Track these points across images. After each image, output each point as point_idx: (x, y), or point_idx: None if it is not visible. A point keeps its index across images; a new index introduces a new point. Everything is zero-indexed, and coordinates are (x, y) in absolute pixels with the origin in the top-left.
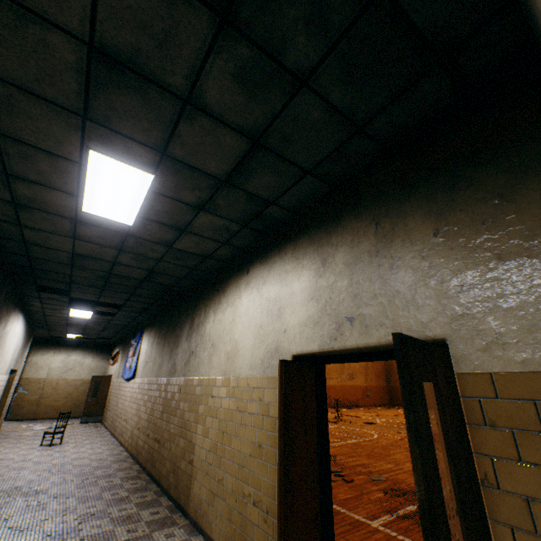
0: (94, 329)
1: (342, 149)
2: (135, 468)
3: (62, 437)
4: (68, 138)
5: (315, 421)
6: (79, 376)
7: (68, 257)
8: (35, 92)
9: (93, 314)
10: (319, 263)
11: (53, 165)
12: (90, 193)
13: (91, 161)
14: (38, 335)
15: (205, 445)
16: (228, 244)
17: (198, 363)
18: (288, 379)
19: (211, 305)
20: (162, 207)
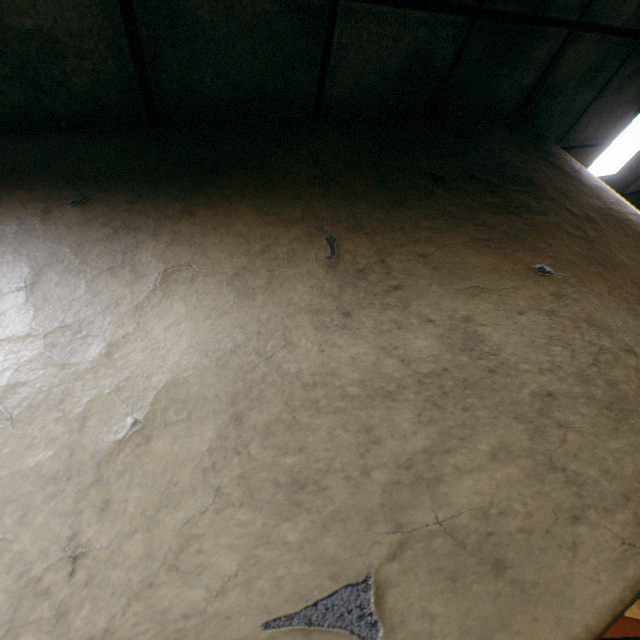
0: None
1: None
2: None
3: None
4: None
5: None
6: None
7: None
8: None
9: None
10: None
11: None
12: (629, 126)
13: None
14: None
15: None
16: None
17: None
18: None
19: None
20: None
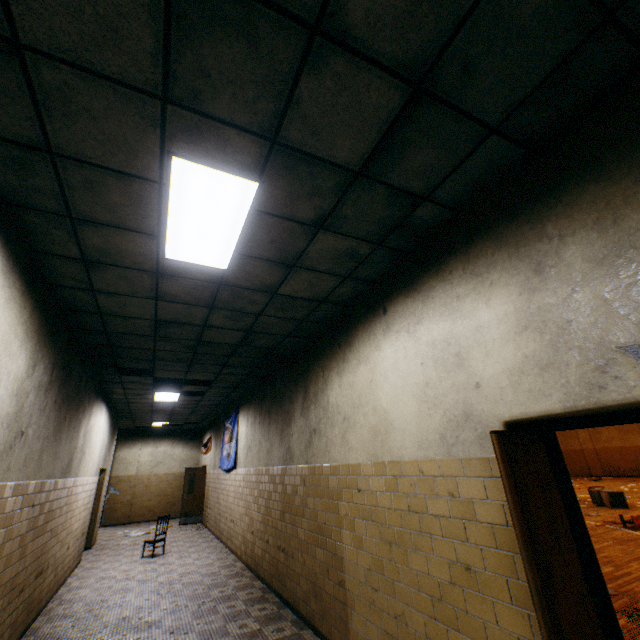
0: (181, 413)
1: (564, 68)
2: (257, 585)
3: (164, 546)
4: (144, 142)
5: (568, 527)
6: (171, 470)
7: (149, 326)
8: (96, 69)
9: (180, 396)
10: (526, 271)
11: (126, 192)
12: (173, 229)
13: (174, 175)
14: (122, 426)
15: (361, 560)
16: (351, 278)
17: (325, 445)
18: (512, 462)
19: (332, 366)
20: (267, 234)
